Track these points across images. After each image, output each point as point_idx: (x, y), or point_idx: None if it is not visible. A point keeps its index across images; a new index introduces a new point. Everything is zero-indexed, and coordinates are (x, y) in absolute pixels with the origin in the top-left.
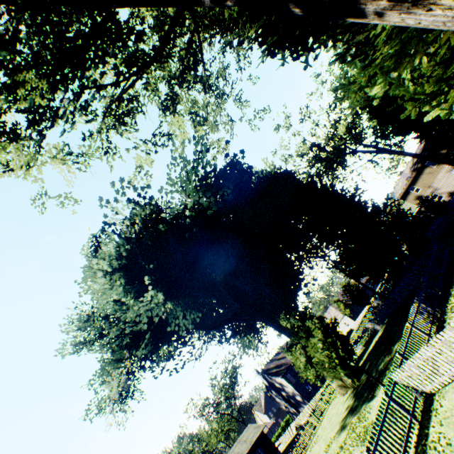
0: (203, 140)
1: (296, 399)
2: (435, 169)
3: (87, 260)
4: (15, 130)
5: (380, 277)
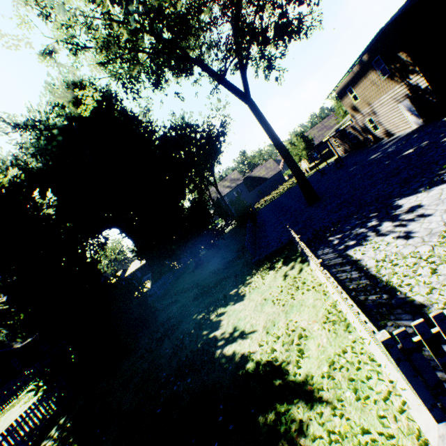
0: None
1: None
2: (382, 83)
3: None
4: None
5: None
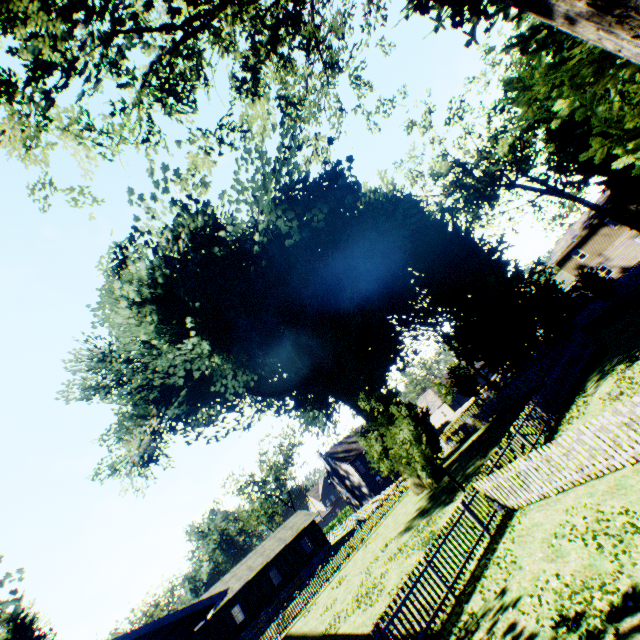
0: (295, 130)
1: (361, 491)
2: (614, 232)
3: (106, 281)
4: (7, 83)
5: (499, 365)
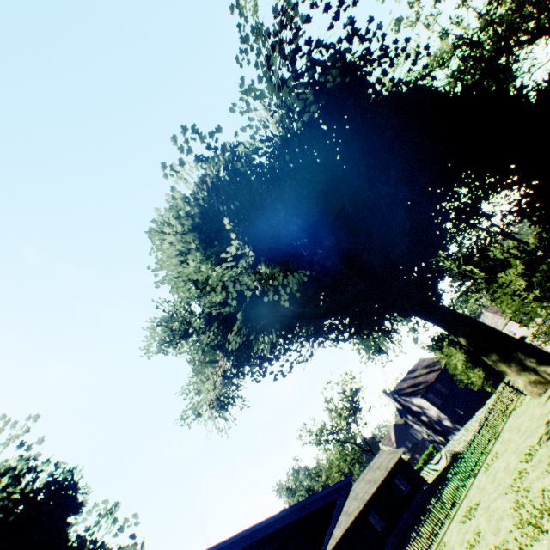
0: None
1: (442, 425)
2: None
3: (151, 221)
4: None
5: None
